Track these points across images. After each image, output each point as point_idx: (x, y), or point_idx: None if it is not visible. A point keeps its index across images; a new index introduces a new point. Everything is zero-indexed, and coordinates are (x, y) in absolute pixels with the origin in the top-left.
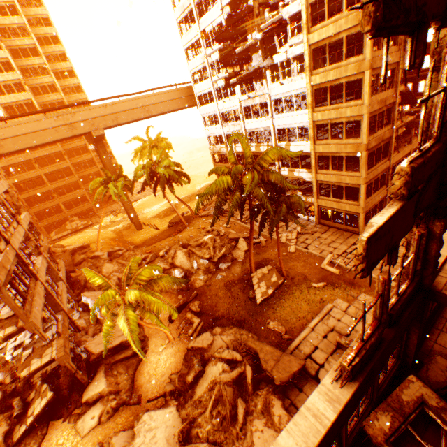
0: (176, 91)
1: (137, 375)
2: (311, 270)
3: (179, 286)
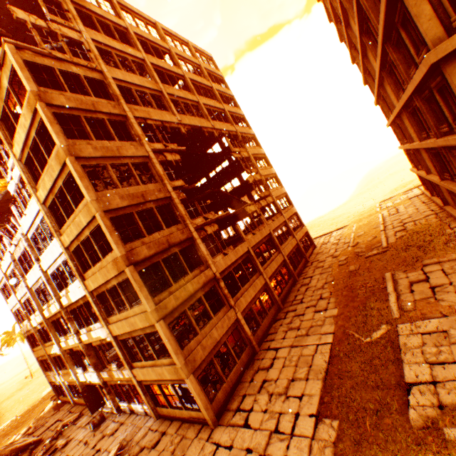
0: None
1: None
2: None
3: None
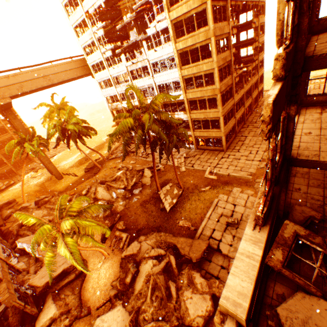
0: (72, 62)
1: (83, 292)
2: (199, 180)
3: (105, 213)
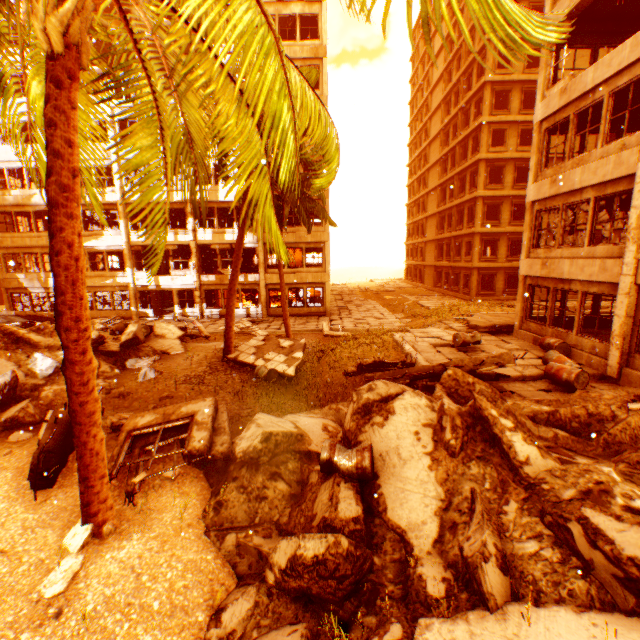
0: None
1: None
2: (317, 340)
3: None
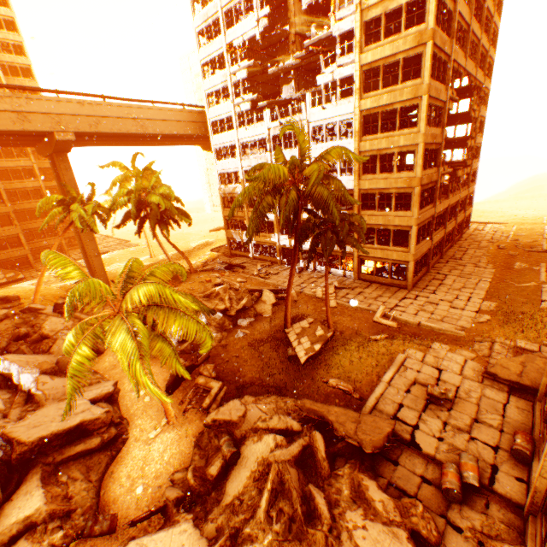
0: (183, 112)
1: (106, 483)
2: (362, 325)
3: (179, 347)
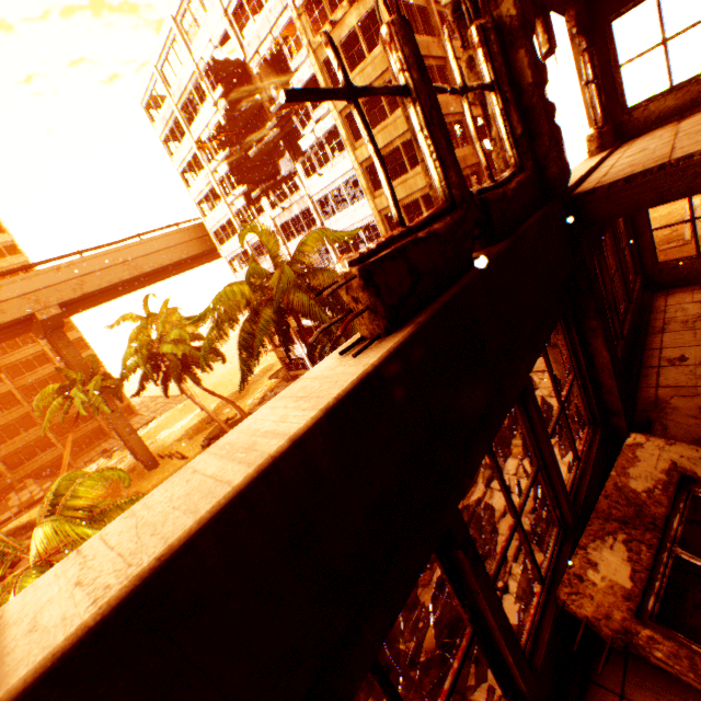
0: (179, 232)
1: None
2: None
3: None
